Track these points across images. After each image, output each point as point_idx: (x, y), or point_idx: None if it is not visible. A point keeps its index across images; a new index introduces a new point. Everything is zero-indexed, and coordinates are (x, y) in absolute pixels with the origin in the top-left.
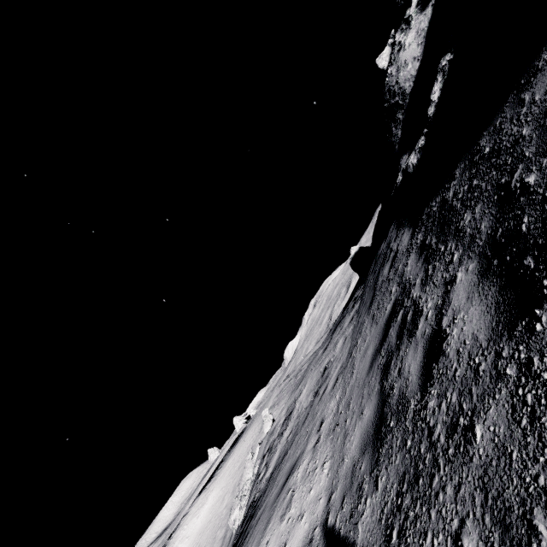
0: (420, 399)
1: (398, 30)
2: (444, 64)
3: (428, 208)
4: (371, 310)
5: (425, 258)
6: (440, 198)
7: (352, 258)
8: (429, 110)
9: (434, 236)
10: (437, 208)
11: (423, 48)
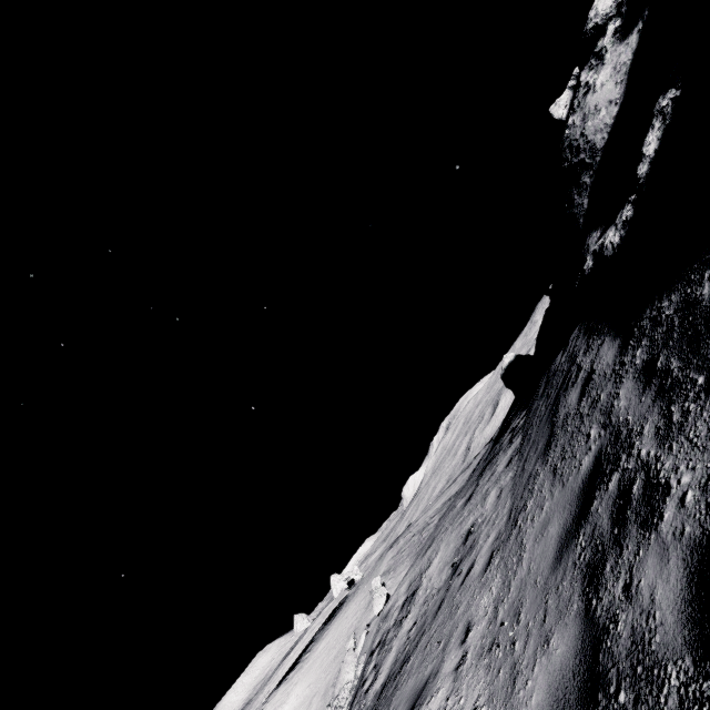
0: (696, 675)
1: (585, 67)
2: (665, 104)
3: (653, 309)
4: (549, 458)
5: (658, 391)
6: (680, 296)
7: (505, 369)
8: (639, 169)
9: (675, 356)
10: (674, 310)
11: (624, 87)
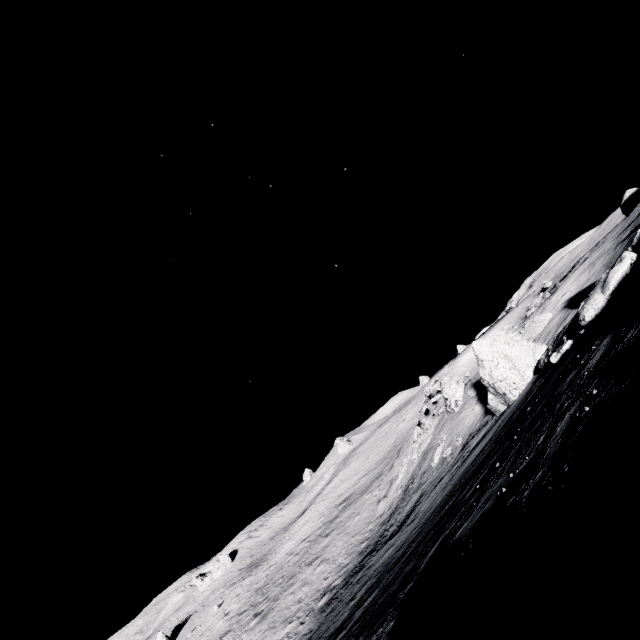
0: None
1: None
2: None
3: None
4: None
5: None
6: None
7: (625, 201)
8: None
9: None
10: None
11: None
